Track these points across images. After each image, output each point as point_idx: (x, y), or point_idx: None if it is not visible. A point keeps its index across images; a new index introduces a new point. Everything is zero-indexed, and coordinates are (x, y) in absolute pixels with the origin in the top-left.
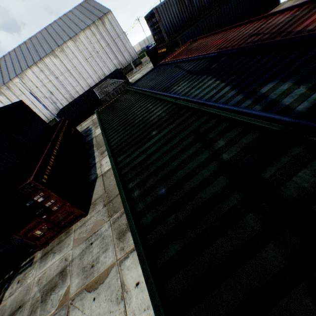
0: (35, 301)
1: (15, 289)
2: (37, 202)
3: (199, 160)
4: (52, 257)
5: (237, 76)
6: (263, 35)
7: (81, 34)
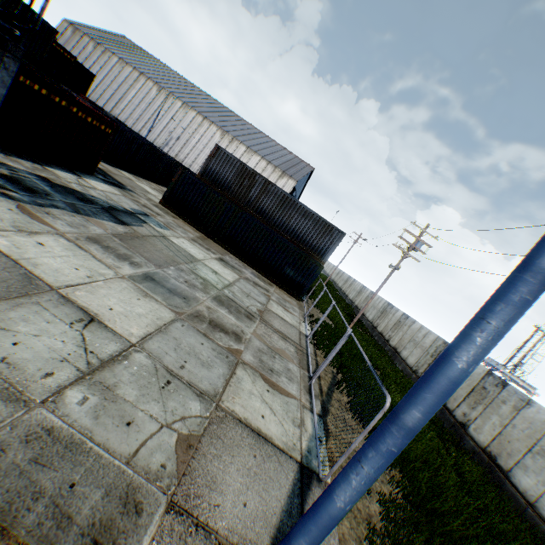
0: None
1: None
2: None
3: None
4: None
5: None
6: None
7: (258, 157)
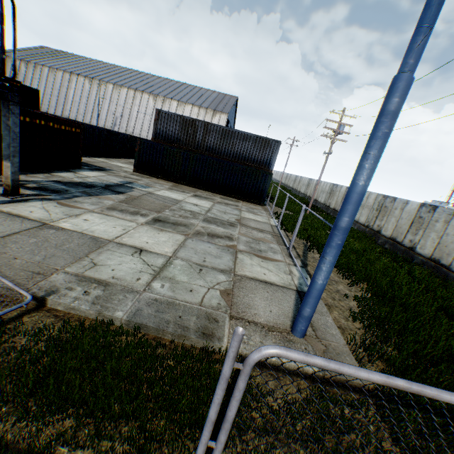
0: None
1: None
2: None
3: None
4: None
5: None
6: None
7: (190, 106)
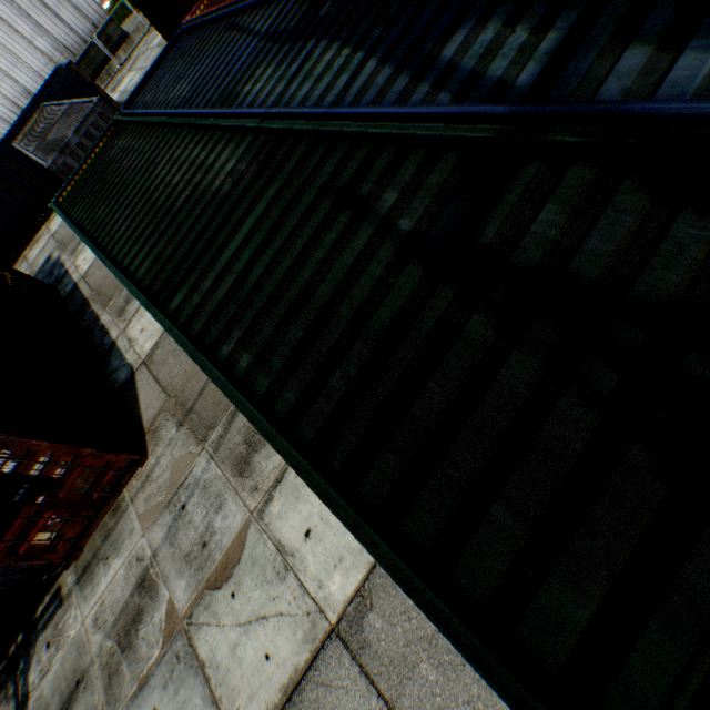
0: (108, 658)
1: (48, 661)
2: (5, 476)
3: (356, 248)
4: (104, 569)
5: (385, 28)
6: None
7: None
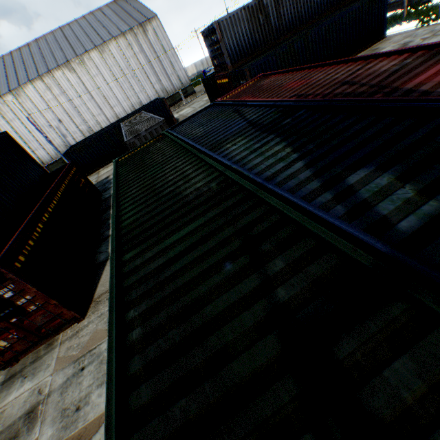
0: None
1: None
2: (3, 298)
3: (241, 290)
4: (19, 384)
5: (316, 145)
6: (359, 85)
7: (112, 43)
